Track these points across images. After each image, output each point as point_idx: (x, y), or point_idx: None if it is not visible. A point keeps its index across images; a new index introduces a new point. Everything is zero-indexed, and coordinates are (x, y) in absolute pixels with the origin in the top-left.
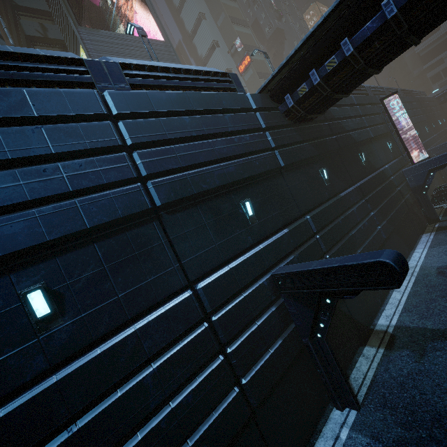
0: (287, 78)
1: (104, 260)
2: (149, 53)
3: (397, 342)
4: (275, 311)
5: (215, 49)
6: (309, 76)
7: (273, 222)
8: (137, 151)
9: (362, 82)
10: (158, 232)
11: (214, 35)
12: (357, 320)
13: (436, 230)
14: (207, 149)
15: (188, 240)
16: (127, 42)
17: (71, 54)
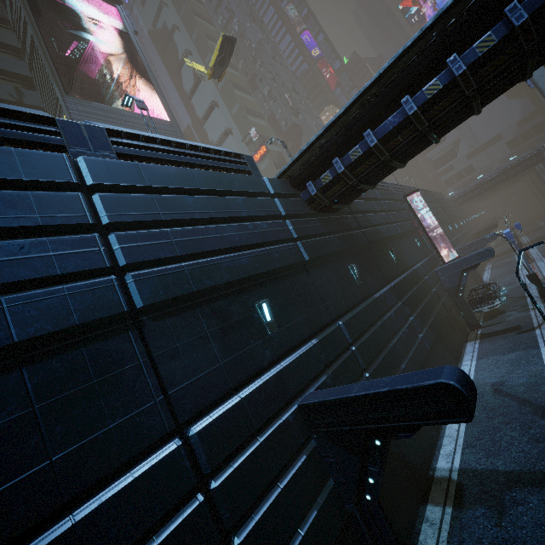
0: (308, 165)
1: (35, 396)
2: (148, 127)
3: (467, 495)
4: (305, 463)
5: (228, 136)
6: (332, 164)
7: (298, 330)
8: (115, 233)
9: (387, 175)
10: (134, 347)
11: (228, 123)
12: (412, 465)
13: (480, 337)
14: (214, 236)
15: (181, 358)
16: (125, 117)
17: (40, 112)
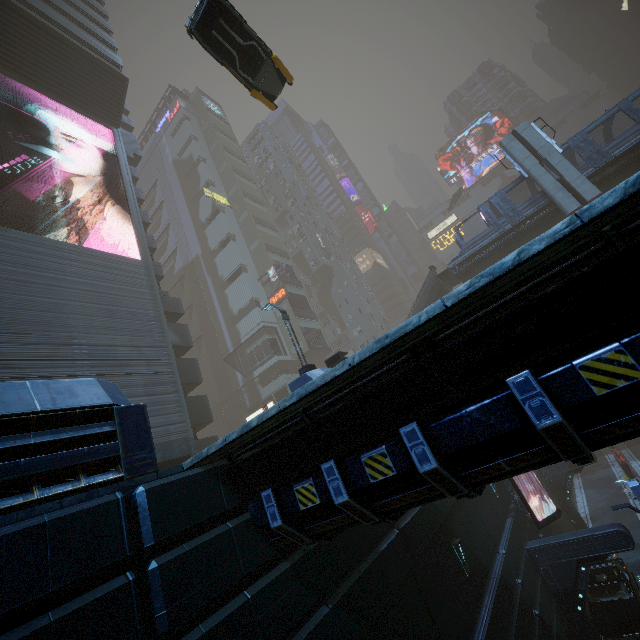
0: (267, 452)
1: None
2: None
3: None
4: None
5: (241, 273)
6: (326, 456)
7: None
8: None
9: None
10: None
11: (243, 259)
12: None
13: None
14: None
15: None
16: (61, 252)
17: None
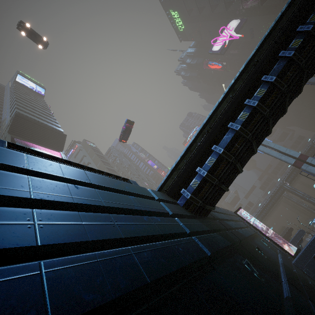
0: (179, 177)
1: None
2: None
3: None
4: None
5: None
6: (195, 175)
7: None
8: None
9: (233, 179)
10: None
11: None
12: None
13: None
14: (104, 223)
15: None
16: None
17: None
